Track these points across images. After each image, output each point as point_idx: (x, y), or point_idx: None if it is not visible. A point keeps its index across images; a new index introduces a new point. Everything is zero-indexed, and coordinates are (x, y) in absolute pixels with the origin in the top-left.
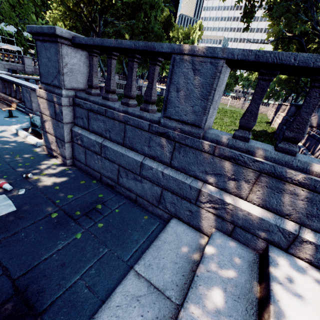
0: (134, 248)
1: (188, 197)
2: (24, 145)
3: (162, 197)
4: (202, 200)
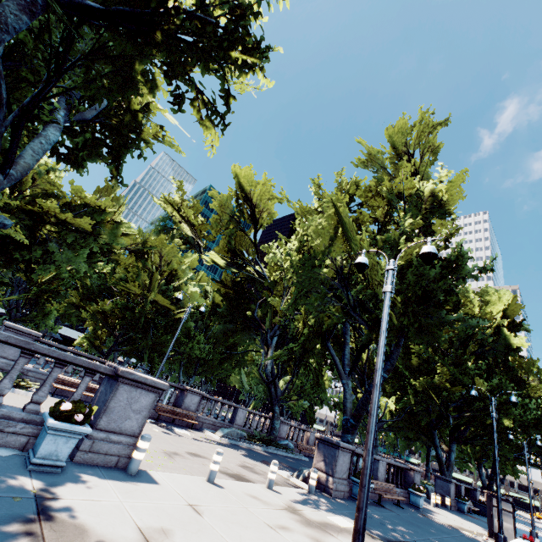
0: None
1: None
2: None
3: None
4: None
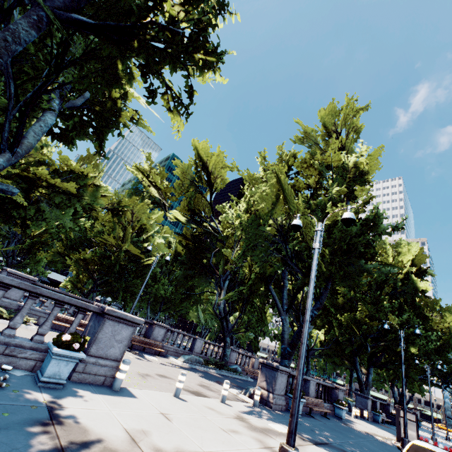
0: None
1: None
2: None
3: None
4: None
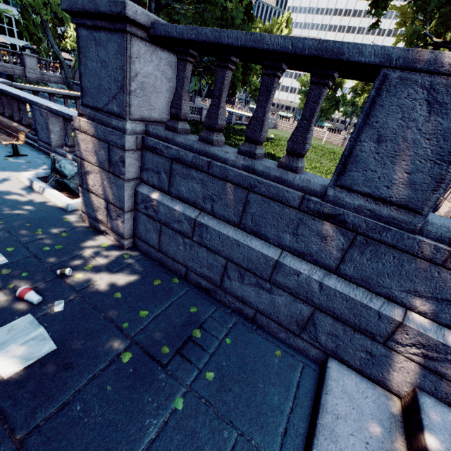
0: (280, 425)
1: (370, 330)
2: (47, 208)
3: (311, 322)
4: (401, 340)
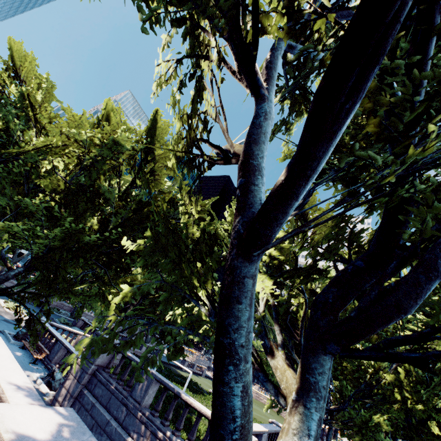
0: None
1: None
2: (39, 392)
3: None
4: None
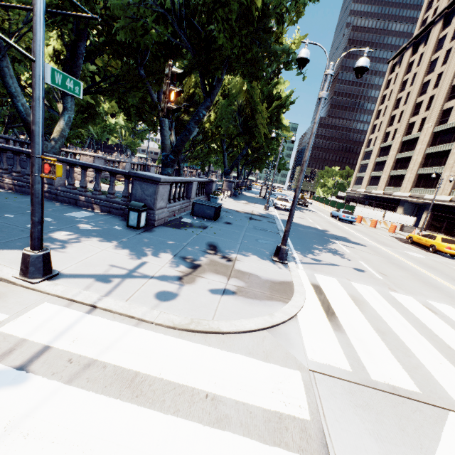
0: None
1: None
2: None
3: None
4: None
